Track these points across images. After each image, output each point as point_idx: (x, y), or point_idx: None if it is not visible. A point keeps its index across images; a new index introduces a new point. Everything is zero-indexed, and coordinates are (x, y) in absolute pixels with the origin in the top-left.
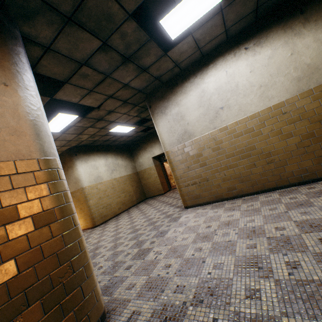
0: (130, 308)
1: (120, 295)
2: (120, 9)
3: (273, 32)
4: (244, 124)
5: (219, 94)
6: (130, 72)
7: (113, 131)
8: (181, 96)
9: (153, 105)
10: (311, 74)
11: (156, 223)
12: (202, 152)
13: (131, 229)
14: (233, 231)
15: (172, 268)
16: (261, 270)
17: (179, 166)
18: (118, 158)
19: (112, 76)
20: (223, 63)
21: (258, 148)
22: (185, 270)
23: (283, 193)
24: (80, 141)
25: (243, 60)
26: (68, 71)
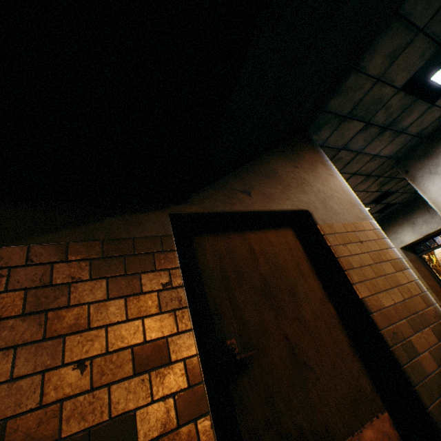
0: None
1: None
2: (390, 89)
3: None
4: None
5: None
6: (383, 140)
7: None
8: None
9: (411, 169)
10: None
11: None
12: None
13: None
14: None
15: None
16: None
17: None
18: None
19: (363, 151)
20: None
21: None
22: None
23: None
24: None
25: None
26: None
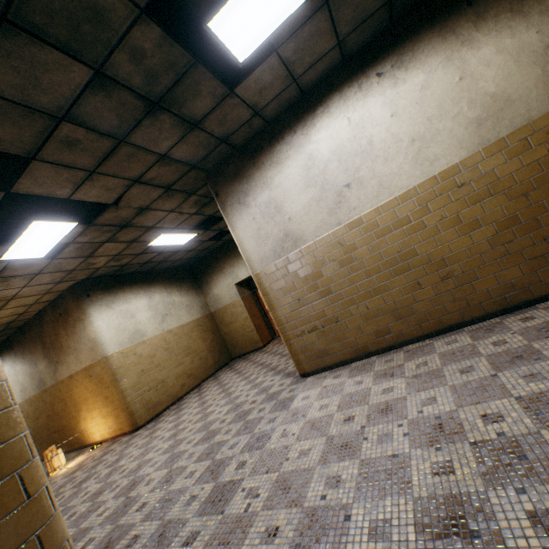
0: None
1: None
2: None
3: (425, 42)
4: (392, 211)
5: (340, 160)
6: (167, 131)
7: (156, 245)
8: (273, 170)
9: (223, 191)
10: (500, 111)
11: (249, 414)
12: (321, 270)
13: (202, 431)
14: (398, 428)
15: (282, 539)
16: (480, 543)
17: (283, 299)
18: (173, 292)
19: (131, 141)
20: (340, 103)
21: (422, 253)
22: (309, 545)
23: (478, 334)
24: (93, 269)
25: (376, 96)
26: (30, 134)
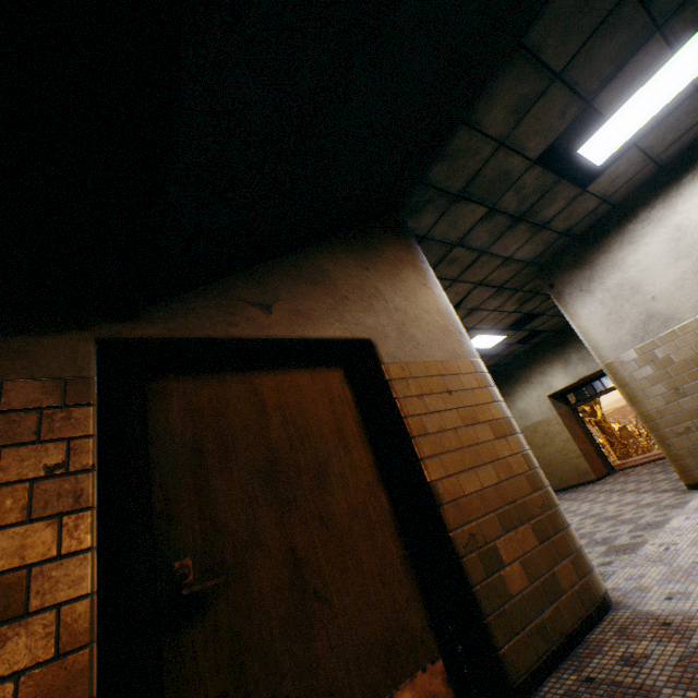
0: (658, 591)
1: (619, 585)
2: (521, 161)
3: None
4: None
5: None
6: (518, 237)
7: None
8: (623, 251)
9: (558, 282)
10: None
11: (618, 516)
12: None
13: None
14: None
15: None
16: None
17: (650, 389)
18: None
19: (489, 251)
20: None
21: None
22: None
23: None
24: None
25: None
26: (434, 260)
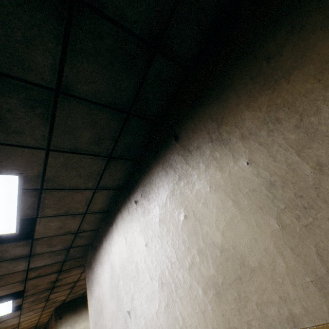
0: None
1: None
2: None
3: (155, 175)
4: None
5: (124, 279)
6: (11, 264)
7: None
8: (100, 269)
9: (86, 274)
10: (238, 279)
11: None
12: None
13: None
14: None
15: None
16: None
17: None
18: None
19: None
20: (121, 222)
21: None
22: None
23: None
24: (61, 300)
25: (136, 221)
26: None
